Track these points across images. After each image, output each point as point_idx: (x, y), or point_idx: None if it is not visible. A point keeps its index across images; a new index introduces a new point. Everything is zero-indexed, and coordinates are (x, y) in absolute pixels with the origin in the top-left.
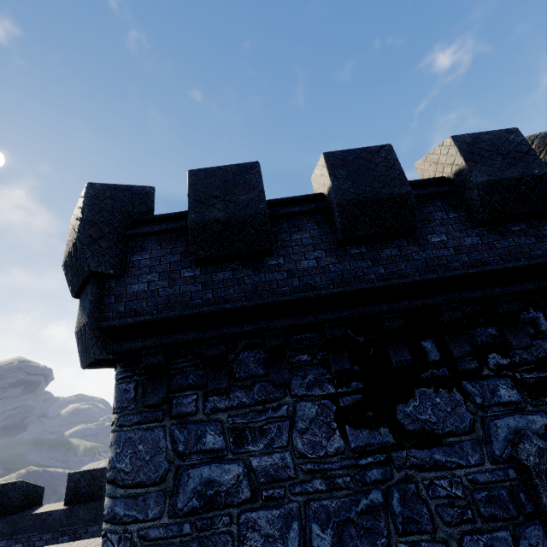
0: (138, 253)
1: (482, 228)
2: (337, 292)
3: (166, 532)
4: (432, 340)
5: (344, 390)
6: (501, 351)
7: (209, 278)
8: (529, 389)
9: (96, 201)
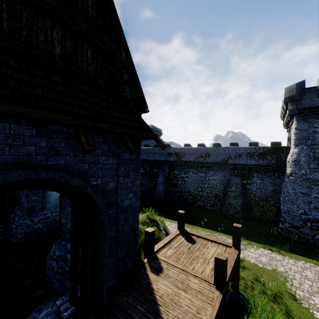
0: (304, 96)
1: None
2: None
3: (306, 135)
4: None
5: None
6: None
7: None
8: None
9: (297, 87)
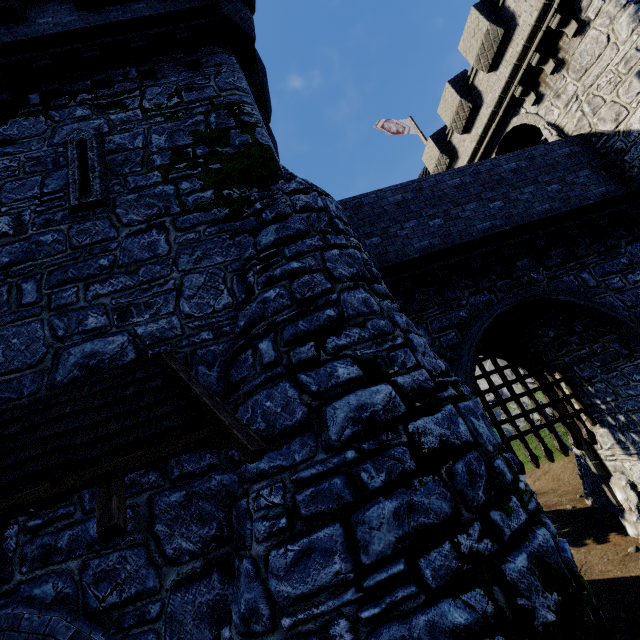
0: None
1: (85, 11)
2: None
3: None
4: (39, 93)
5: None
6: (90, 92)
7: None
8: (100, 108)
9: None
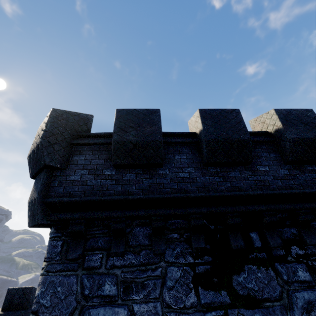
0: (78, 155)
1: (290, 165)
2: (200, 196)
3: None
4: (257, 233)
5: (199, 261)
6: (299, 245)
7: (121, 177)
8: None
9: (56, 120)
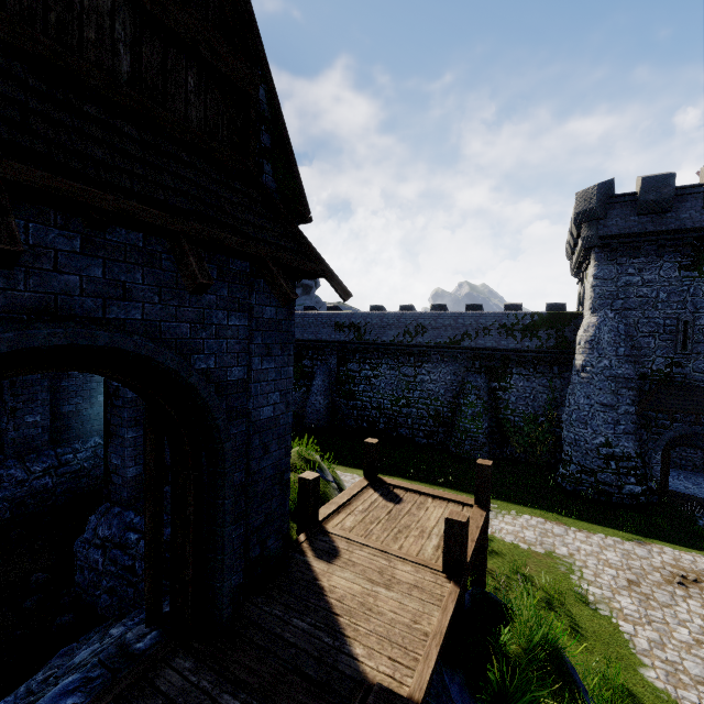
0: (611, 210)
1: None
2: (694, 228)
3: (613, 290)
4: None
5: (684, 260)
6: None
7: (640, 221)
8: None
9: (600, 191)
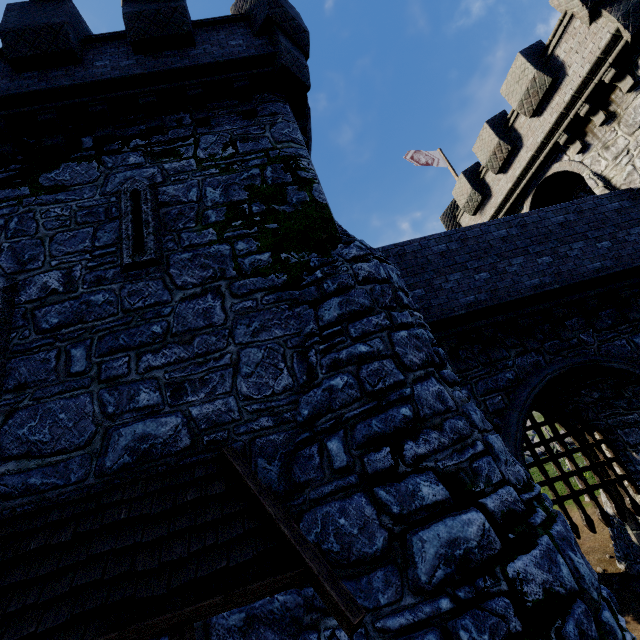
0: None
1: (142, 55)
2: None
3: None
4: (92, 137)
5: (3, 170)
6: (144, 138)
7: None
8: (153, 155)
9: None
